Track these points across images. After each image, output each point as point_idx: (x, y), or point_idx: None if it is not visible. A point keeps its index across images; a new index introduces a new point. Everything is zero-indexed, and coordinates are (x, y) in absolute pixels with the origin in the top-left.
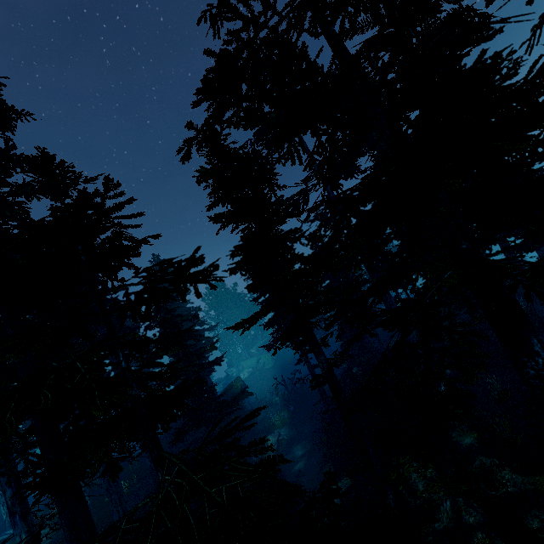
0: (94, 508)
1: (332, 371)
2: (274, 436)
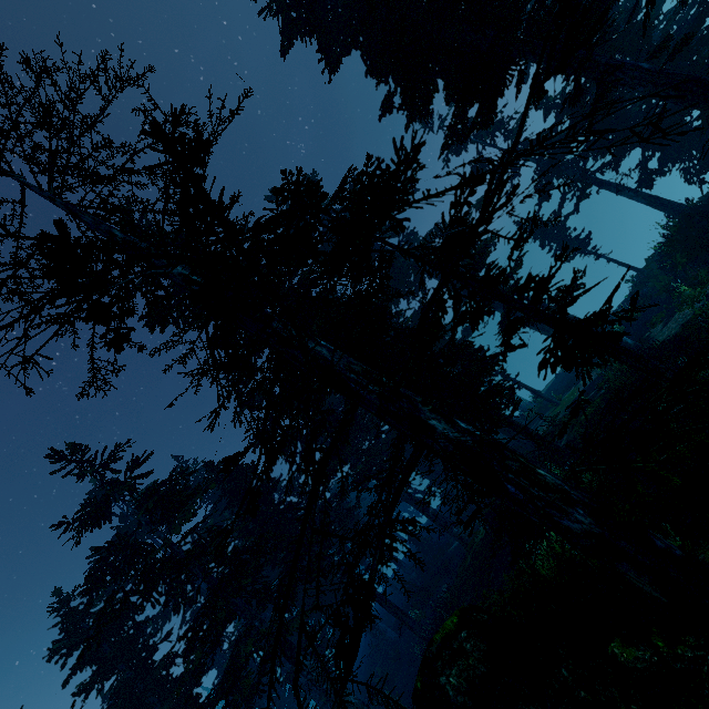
0: None
1: None
2: None
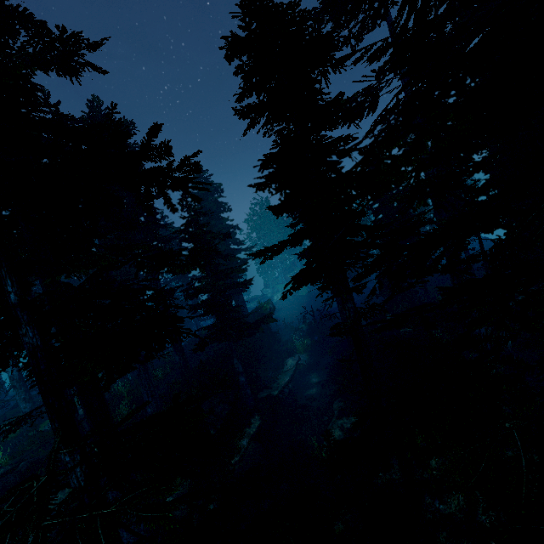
0: (135, 383)
1: (359, 322)
2: (293, 359)
